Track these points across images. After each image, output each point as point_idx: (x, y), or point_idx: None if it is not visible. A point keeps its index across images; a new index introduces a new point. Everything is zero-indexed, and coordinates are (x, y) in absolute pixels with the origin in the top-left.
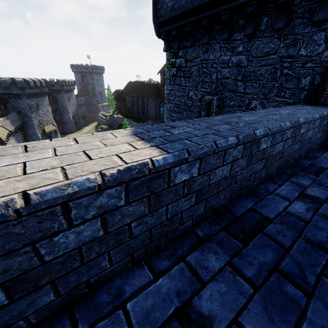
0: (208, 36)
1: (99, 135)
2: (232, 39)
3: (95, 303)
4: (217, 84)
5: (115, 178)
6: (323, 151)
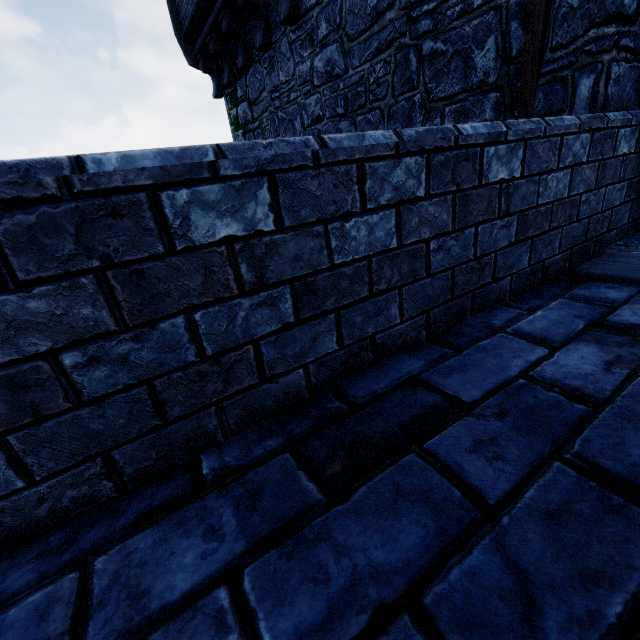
0: (261, 26)
1: None
2: (303, 10)
3: None
4: None
5: None
6: (551, 296)
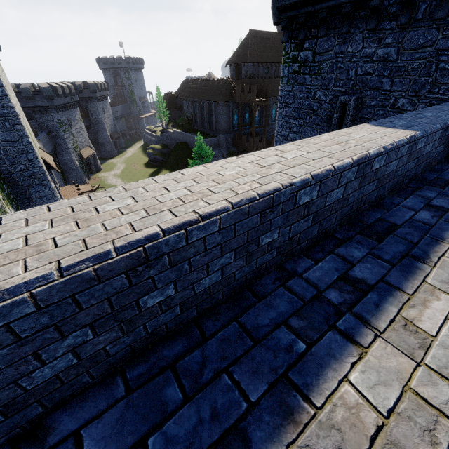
0: (348, 25)
1: (360, 127)
2: (380, 28)
3: (384, 206)
4: (355, 81)
5: (409, 140)
6: None
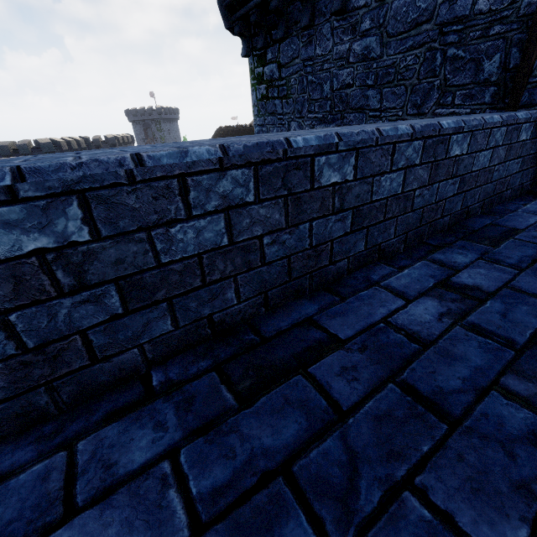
0: (309, 12)
1: None
2: (350, 8)
3: None
4: (332, 101)
5: None
6: (527, 201)
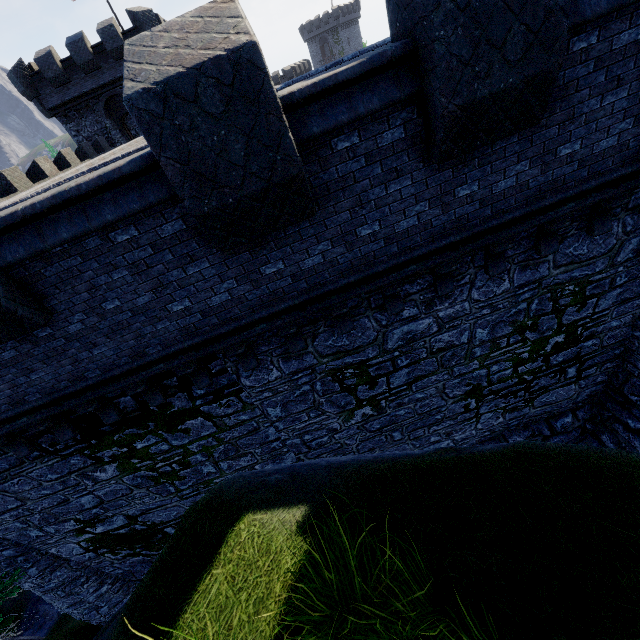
0: None
1: None
2: None
3: None
4: None
5: None
6: None
